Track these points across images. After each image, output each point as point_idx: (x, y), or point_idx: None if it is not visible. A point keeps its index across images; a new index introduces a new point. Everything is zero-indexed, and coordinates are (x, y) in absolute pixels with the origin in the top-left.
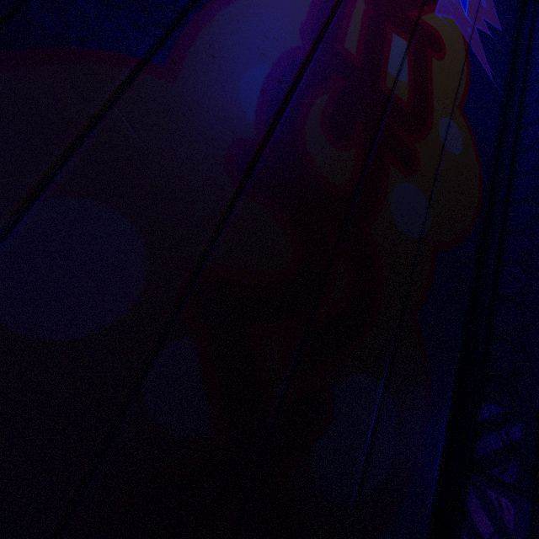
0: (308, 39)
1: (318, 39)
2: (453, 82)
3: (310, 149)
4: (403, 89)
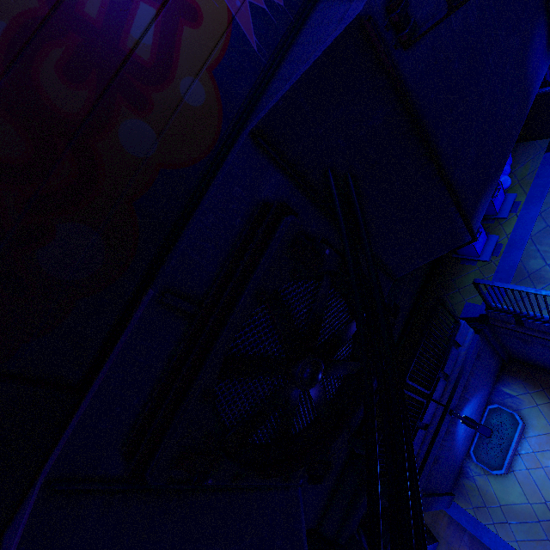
0: (47, 2)
1: (57, 3)
2: (206, 49)
3: (44, 86)
4: (146, 50)
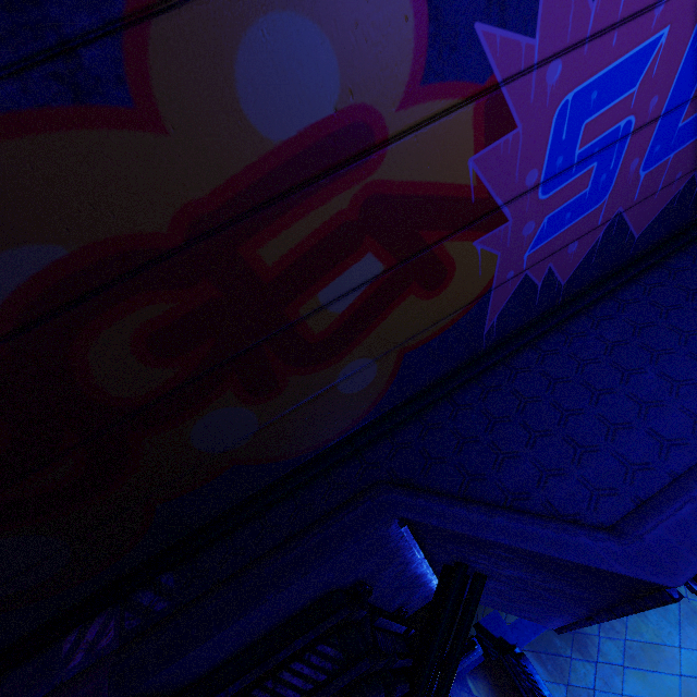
0: (188, 227)
1: (210, 231)
2: (419, 326)
3: (93, 357)
4: (325, 320)
